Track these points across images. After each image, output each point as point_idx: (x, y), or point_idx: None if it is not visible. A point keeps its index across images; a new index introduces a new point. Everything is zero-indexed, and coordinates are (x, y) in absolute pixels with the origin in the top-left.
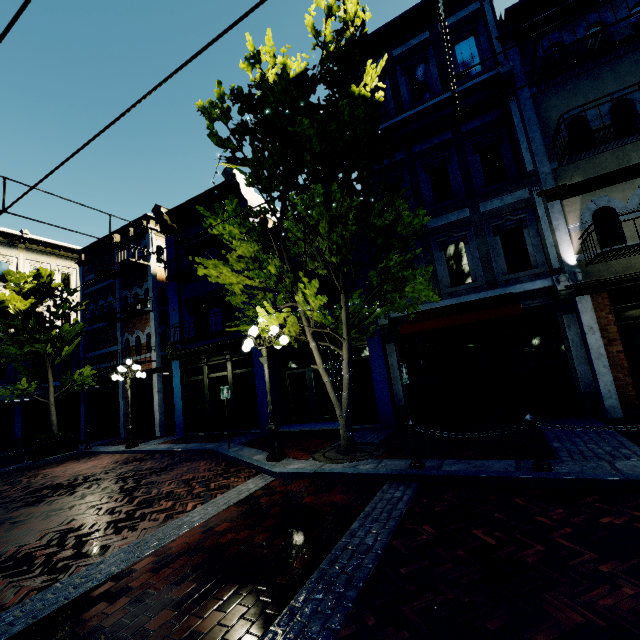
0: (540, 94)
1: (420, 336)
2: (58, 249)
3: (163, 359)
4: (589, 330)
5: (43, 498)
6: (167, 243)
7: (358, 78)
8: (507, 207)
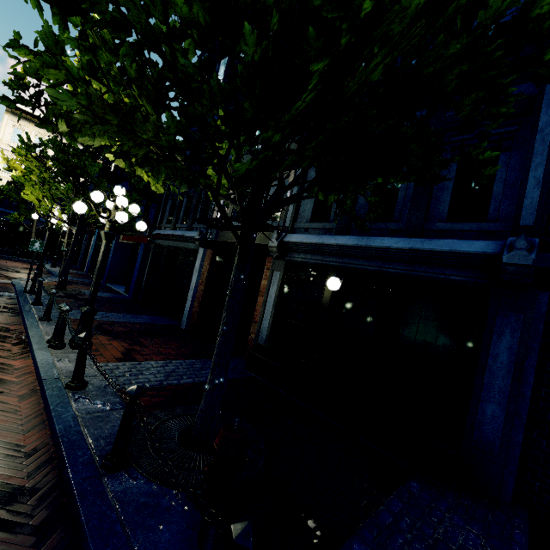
0: None
1: (161, 250)
2: None
3: None
4: (195, 271)
5: None
6: None
7: None
8: None
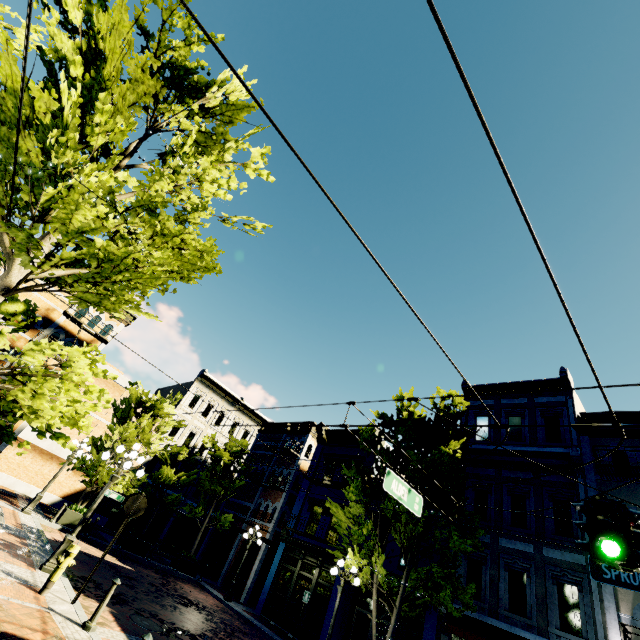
0: (604, 482)
1: None
2: (253, 413)
3: (275, 533)
4: None
5: (187, 605)
6: (317, 448)
7: (450, 438)
8: (565, 563)
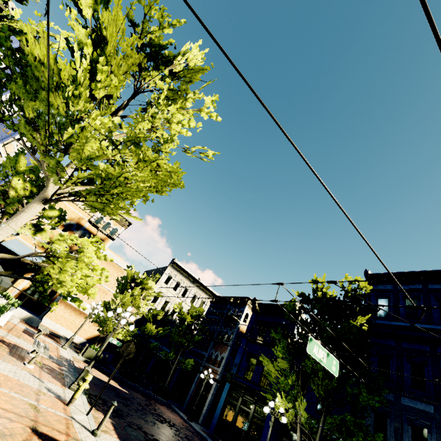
0: None
1: None
2: (206, 289)
3: (222, 376)
4: None
5: (162, 421)
6: (252, 316)
7: (357, 314)
8: None
